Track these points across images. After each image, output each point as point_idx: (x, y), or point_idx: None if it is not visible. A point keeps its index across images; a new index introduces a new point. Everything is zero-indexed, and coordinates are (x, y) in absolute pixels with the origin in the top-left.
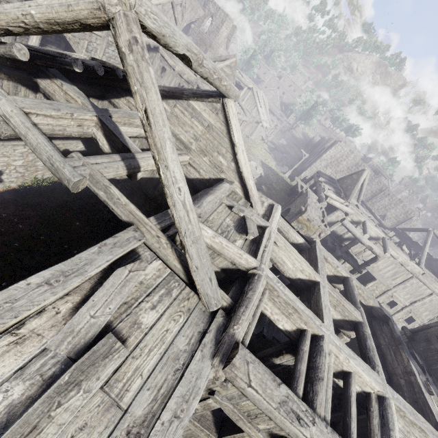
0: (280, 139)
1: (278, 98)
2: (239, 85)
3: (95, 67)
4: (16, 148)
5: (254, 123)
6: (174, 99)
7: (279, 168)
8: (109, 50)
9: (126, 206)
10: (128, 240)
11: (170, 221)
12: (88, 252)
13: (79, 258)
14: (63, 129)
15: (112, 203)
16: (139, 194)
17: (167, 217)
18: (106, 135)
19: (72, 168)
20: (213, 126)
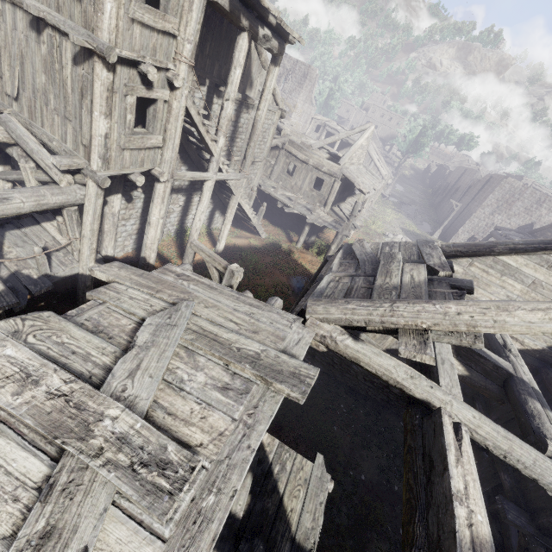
0: (395, 186)
1: (376, 137)
2: (343, 143)
3: (473, 289)
4: None
5: None
6: (470, 257)
7: (420, 228)
8: None
9: None
10: None
11: None
12: None
13: None
14: None
15: None
16: None
17: None
18: (458, 355)
19: None
20: (542, 283)
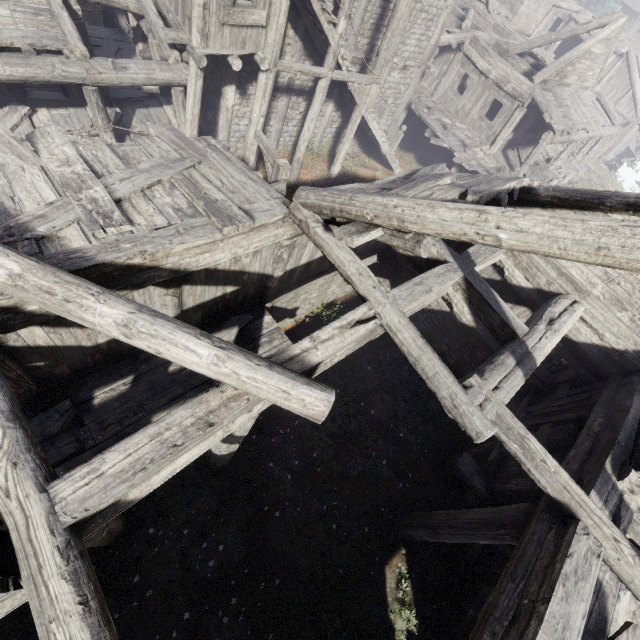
0: None
1: None
2: None
3: None
4: (316, 283)
5: (619, 127)
6: (573, 209)
7: None
8: (390, 78)
9: (557, 475)
10: (586, 560)
11: (616, 494)
12: (556, 598)
13: (552, 614)
14: (422, 305)
15: (532, 466)
16: (455, 335)
17: (609, 486)
18: (470, 302)
19: (481, 411)
20: None
